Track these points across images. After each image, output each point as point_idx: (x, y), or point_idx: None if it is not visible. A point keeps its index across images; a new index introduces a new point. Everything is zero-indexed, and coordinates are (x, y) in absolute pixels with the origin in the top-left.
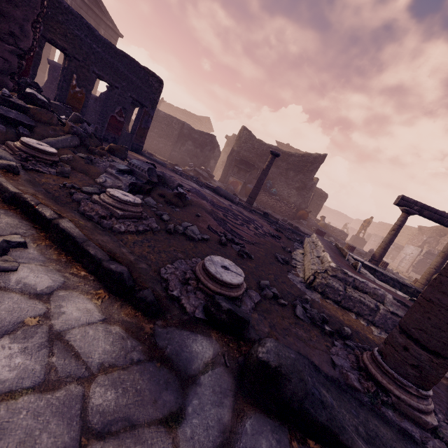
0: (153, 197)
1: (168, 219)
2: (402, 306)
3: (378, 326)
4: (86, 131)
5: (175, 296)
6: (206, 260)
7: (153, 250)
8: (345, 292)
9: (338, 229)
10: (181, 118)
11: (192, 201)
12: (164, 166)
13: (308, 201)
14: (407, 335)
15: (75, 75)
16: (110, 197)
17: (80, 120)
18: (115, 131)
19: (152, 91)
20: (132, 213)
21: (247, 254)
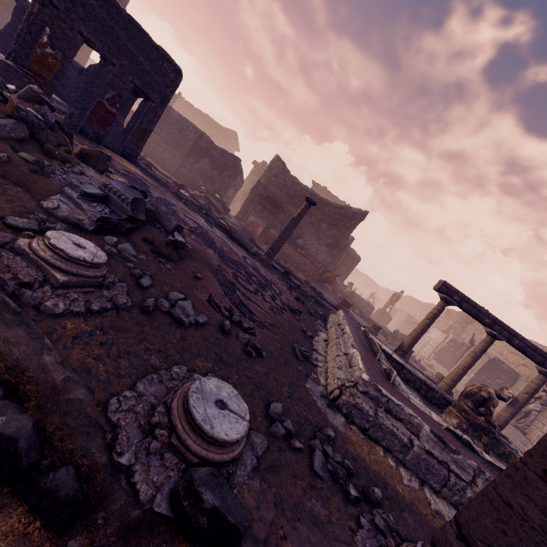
0: (135, 241)
1: (149, 285)
2: (439, 443)
3: (408, 467)
4: (45, 119)
5: (123, 466)
6: (191, 392)
7: (108, 351)
8: (376, 419)
9: (365, 301)
10: (201, 125)
11: (193, 250)
12: (165, 186)
13: (338, 262)
14: (469, 546)
15: (48, 28)
16: (49, 247)
17: (39, 99)
18: (100, 125)
19: (164, 82)
20: (86, 278)
21: (257, 349)
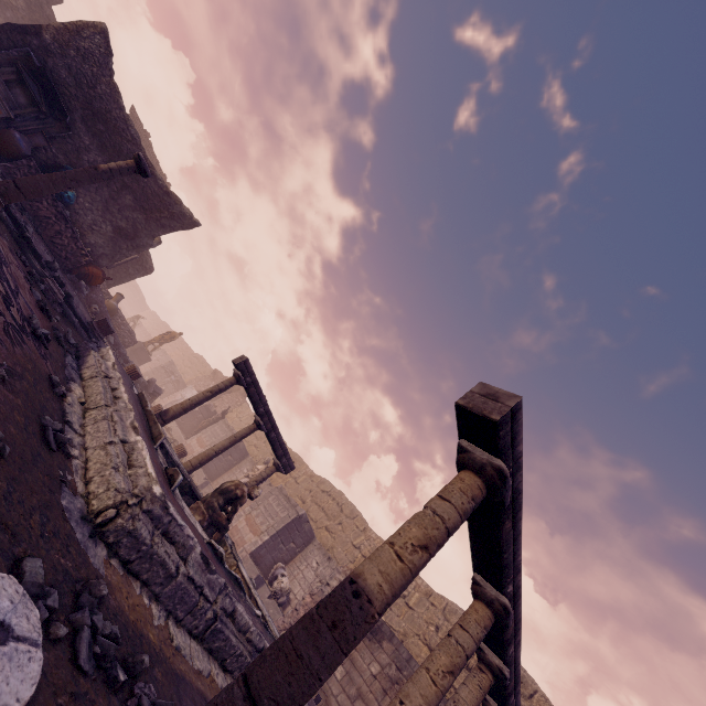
0: None
1: None
2: (203, 564)
3: (161, 601)
4: None
5: None
6: None
7: None
8: (151, 547)
9: (129, 328)
10: None
11: None
12: None
13: (120, 260)
14: None
15: None
16: None
17: None
18: None
19: None
20: None
21: None
